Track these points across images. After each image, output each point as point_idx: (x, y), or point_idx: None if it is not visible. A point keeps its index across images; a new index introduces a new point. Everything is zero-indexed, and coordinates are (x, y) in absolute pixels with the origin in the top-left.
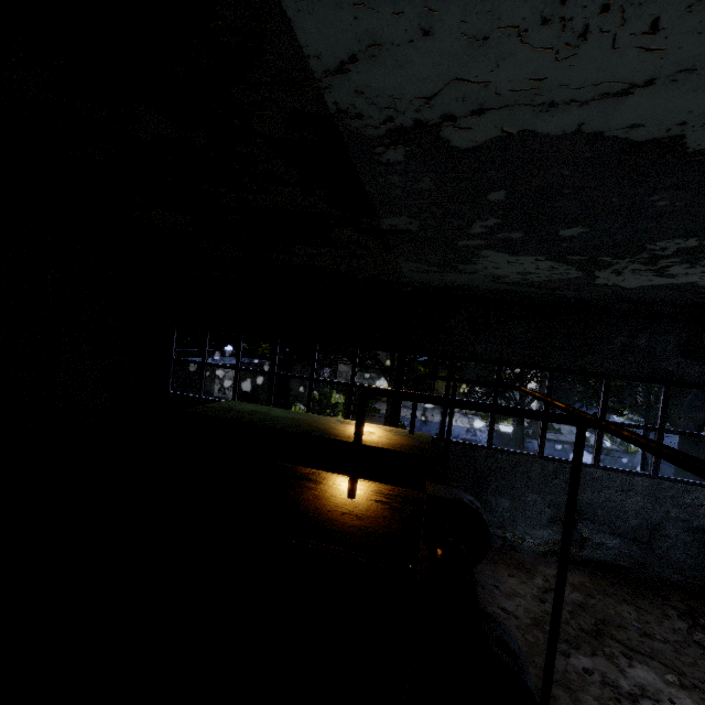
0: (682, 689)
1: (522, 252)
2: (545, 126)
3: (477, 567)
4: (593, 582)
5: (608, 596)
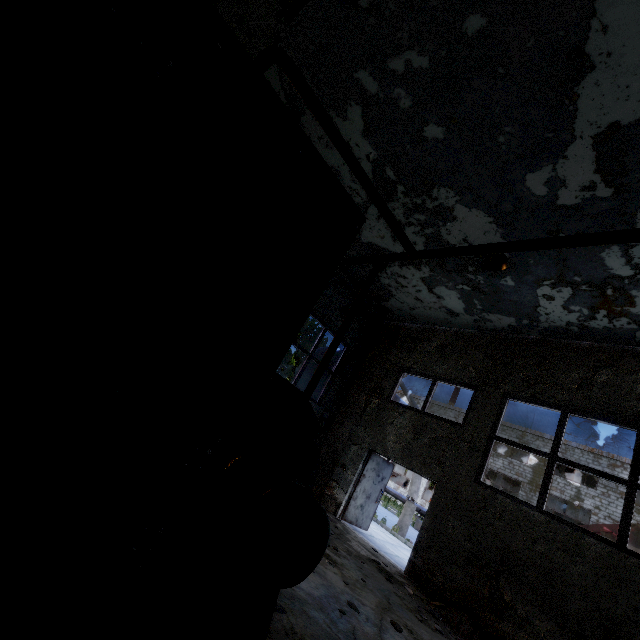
0: None
1: (374, 135)
2: None
3: None
4: None
5: None
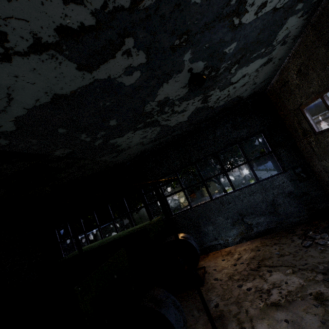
0: (293, 274)
1: (121, 134)
2: (17, 114)
3: (208, 265)
4: (261, 242)
5: (267, 246)
